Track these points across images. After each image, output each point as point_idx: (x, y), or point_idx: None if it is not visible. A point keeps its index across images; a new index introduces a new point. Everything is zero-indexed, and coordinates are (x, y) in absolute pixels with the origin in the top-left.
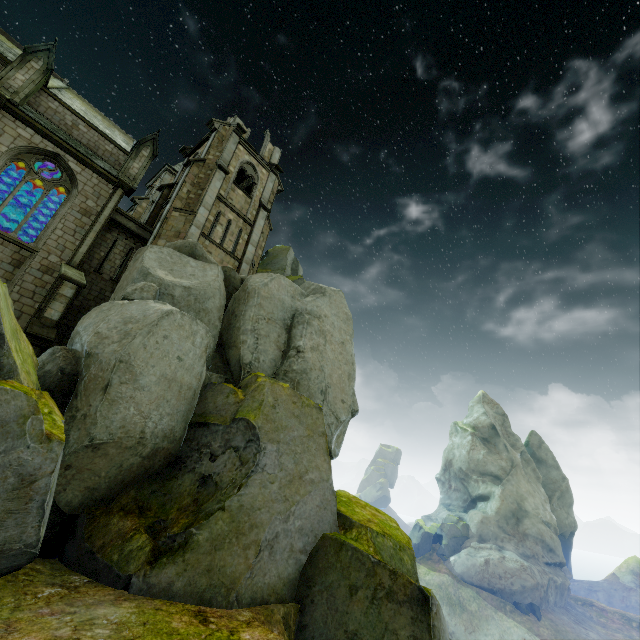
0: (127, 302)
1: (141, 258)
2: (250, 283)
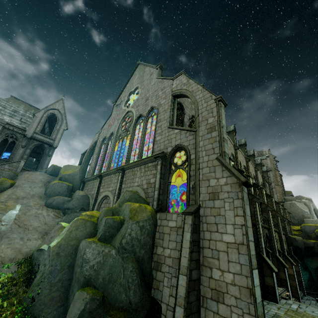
0: (315, 220)
1: (297, 206)
2: (308, 205)
